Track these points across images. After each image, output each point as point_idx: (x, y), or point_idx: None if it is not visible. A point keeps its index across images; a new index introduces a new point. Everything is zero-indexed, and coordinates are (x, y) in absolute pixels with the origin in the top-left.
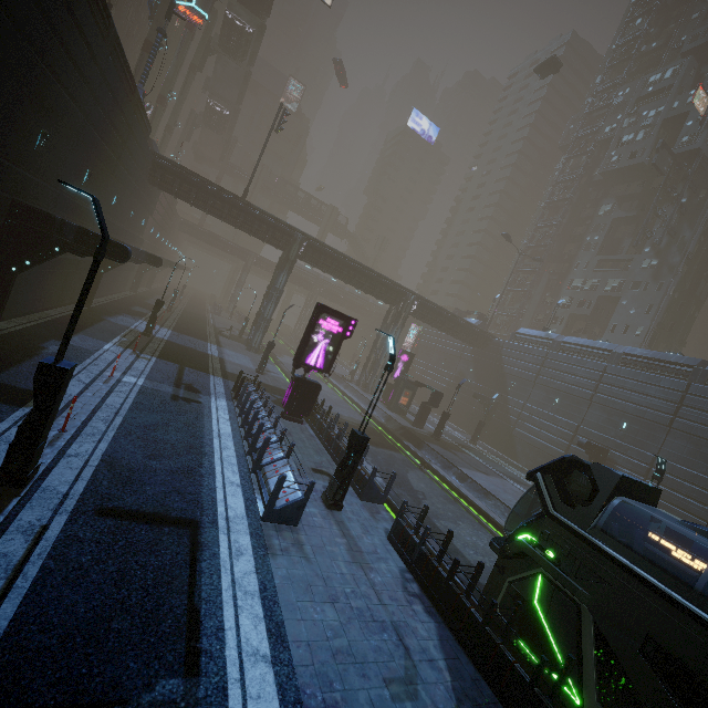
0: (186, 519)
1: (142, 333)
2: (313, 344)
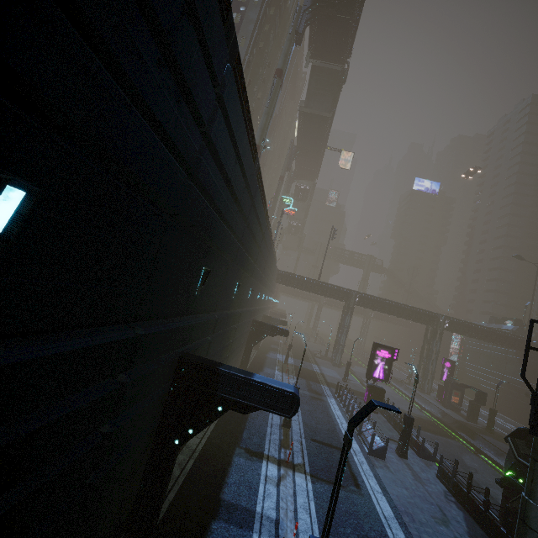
0: (339, 447)
1: (283, 362)
2: (375, 365)
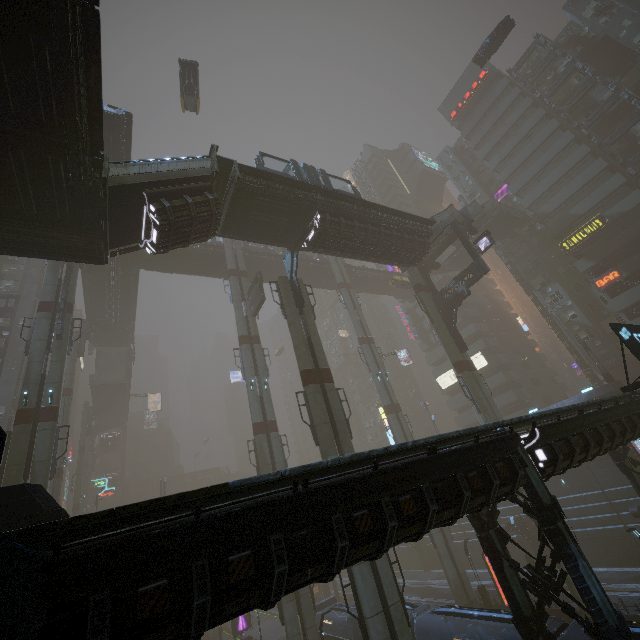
0: None
1: None
2: (237, 618)
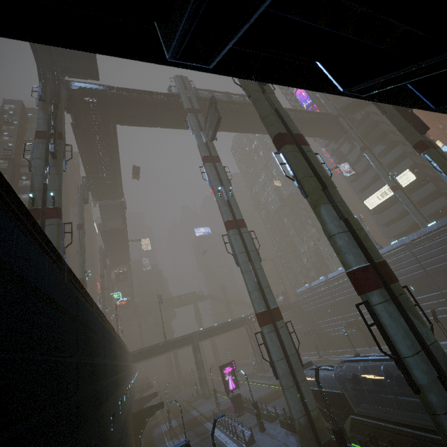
0: None
1: (169, 430)
2: (227, 381)
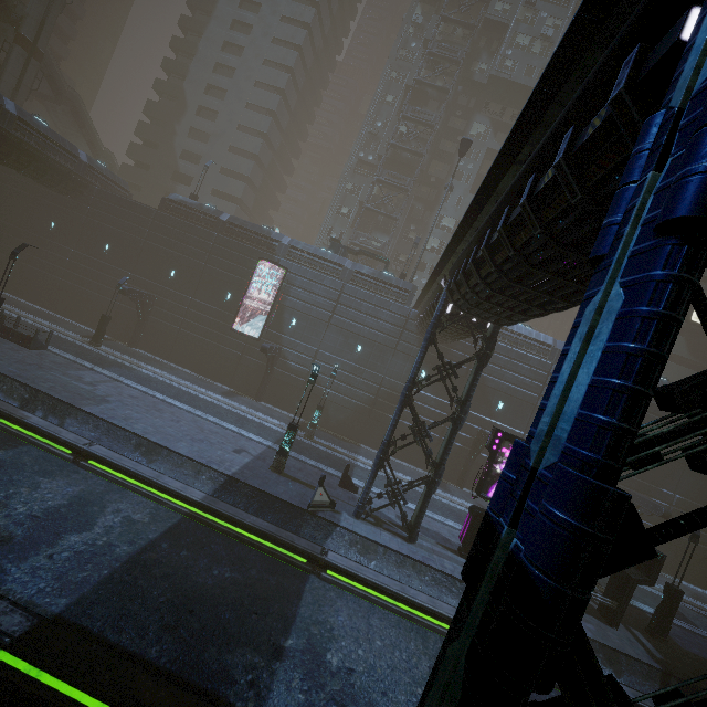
0: None
1: None
2: None
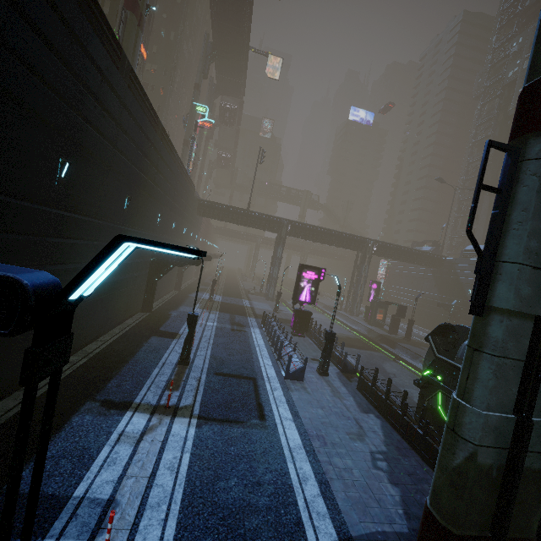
0: (250, 377)
1: (208, 300)
2: (301, 288)
